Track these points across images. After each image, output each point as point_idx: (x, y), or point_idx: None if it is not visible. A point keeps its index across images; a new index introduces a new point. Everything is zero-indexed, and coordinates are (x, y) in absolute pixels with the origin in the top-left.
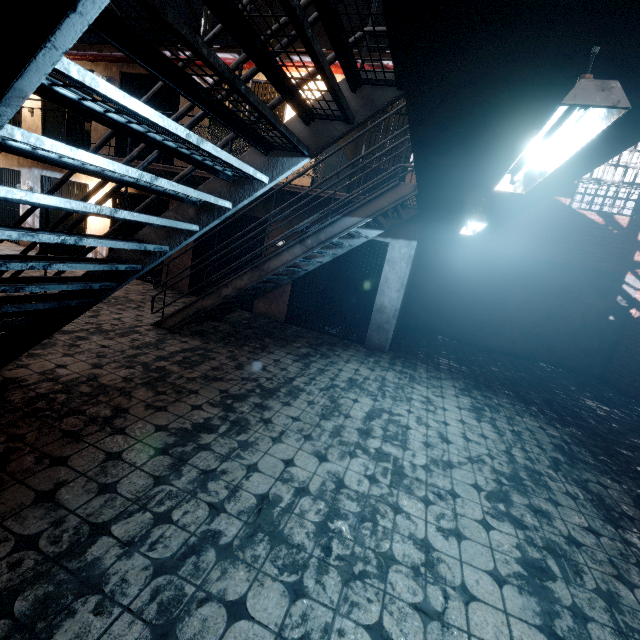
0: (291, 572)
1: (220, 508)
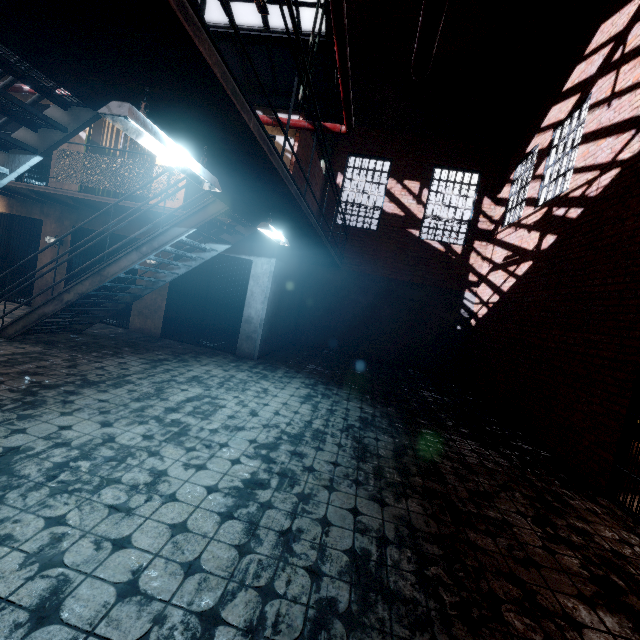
0: None
1: None
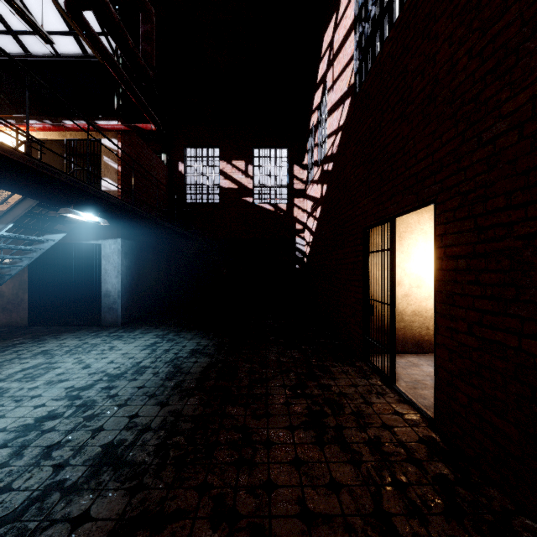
0: None
1: None
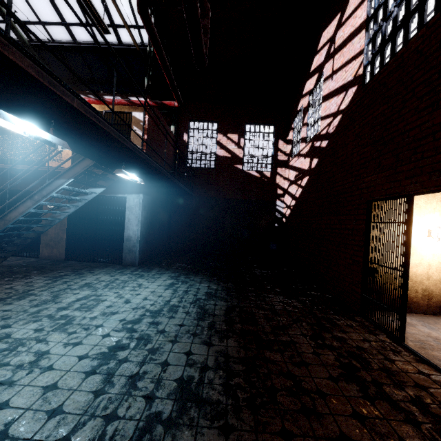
0: None
1: None
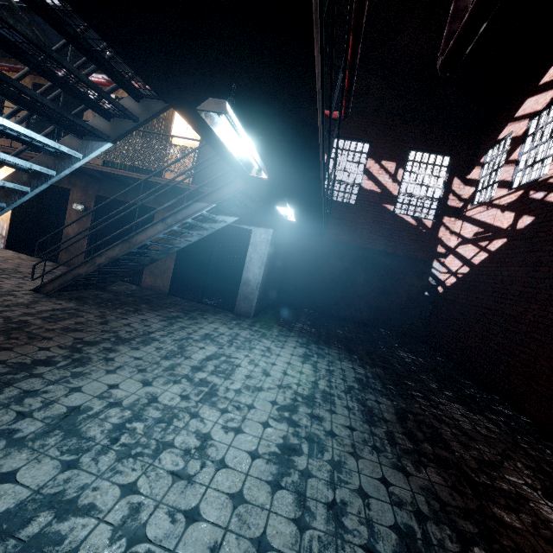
0: (72, 454)
1: (28, 415)
